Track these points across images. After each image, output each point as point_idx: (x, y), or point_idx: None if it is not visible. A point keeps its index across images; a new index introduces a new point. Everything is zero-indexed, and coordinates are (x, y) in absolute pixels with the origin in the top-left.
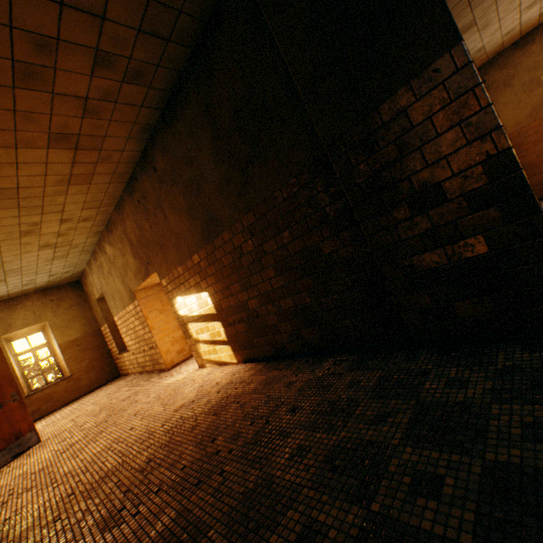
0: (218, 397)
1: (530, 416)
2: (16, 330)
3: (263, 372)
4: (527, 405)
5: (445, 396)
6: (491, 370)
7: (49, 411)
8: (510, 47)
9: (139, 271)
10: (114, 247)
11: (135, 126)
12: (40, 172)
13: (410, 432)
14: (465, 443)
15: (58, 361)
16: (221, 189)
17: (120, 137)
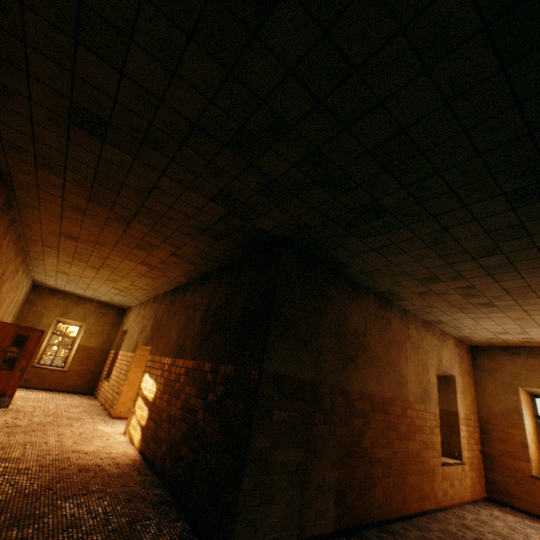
0: (97, 461)
1: None
2: (67, 318)
3: (132, 467)
4: None
5: None
6: None
7: (34, 386)
8: (501, 347)
9: (147, 338)
10: (150, 311)
11: (186, 274)
12: (131, 267)
13: None
14: None
15: (70, 354)
16: (194, 336)
17: (177, 273)
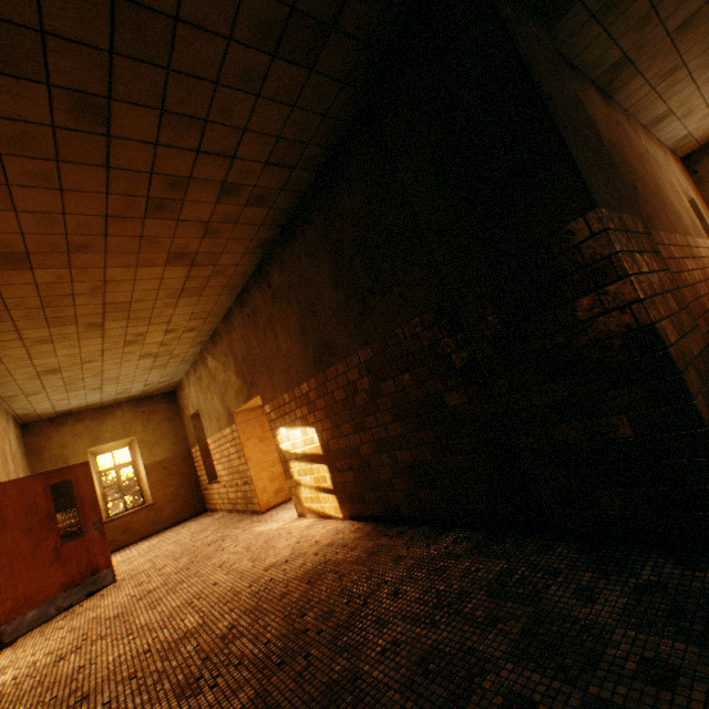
0: (315, 561)
1: (653, 650)
2: (103, 443)
3: (370, 537)
4: (654, 636)
5: (568, 608)
6: (631, 583)
7: (125, 544)
8: None
9: (241, 392)
10: (216, 360)
11: (253, 242)
12: (154, 287)
13: (517, 645)
14: (572, 669)
15: (142, 484)
16: (337, 316)
17: (237, 252)
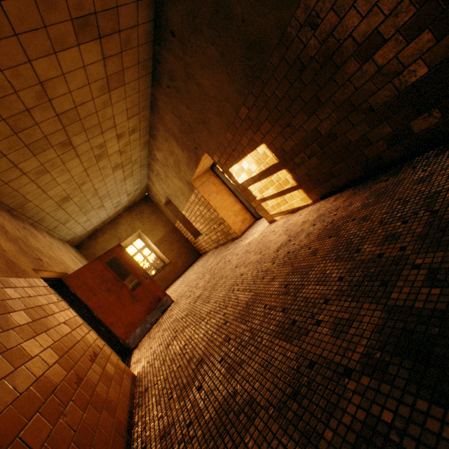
0: (318, 228)
1: None
2: (124, 240)
3: (359, 193)
4: None
5: None
6: None
7: (166, 287)
8: None
9: (190, 161)
10: (162, 151)
11: None
12: (83, 82)
13: None
14: None
15: (158, 255)
16: None
17: (130, 3)
